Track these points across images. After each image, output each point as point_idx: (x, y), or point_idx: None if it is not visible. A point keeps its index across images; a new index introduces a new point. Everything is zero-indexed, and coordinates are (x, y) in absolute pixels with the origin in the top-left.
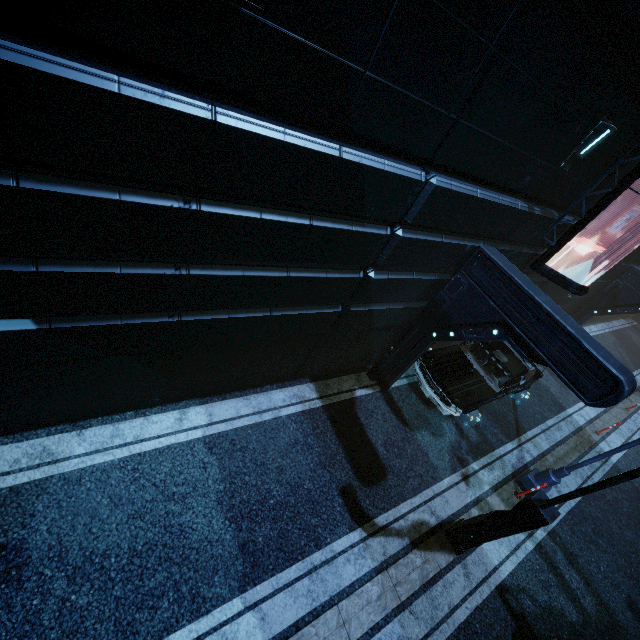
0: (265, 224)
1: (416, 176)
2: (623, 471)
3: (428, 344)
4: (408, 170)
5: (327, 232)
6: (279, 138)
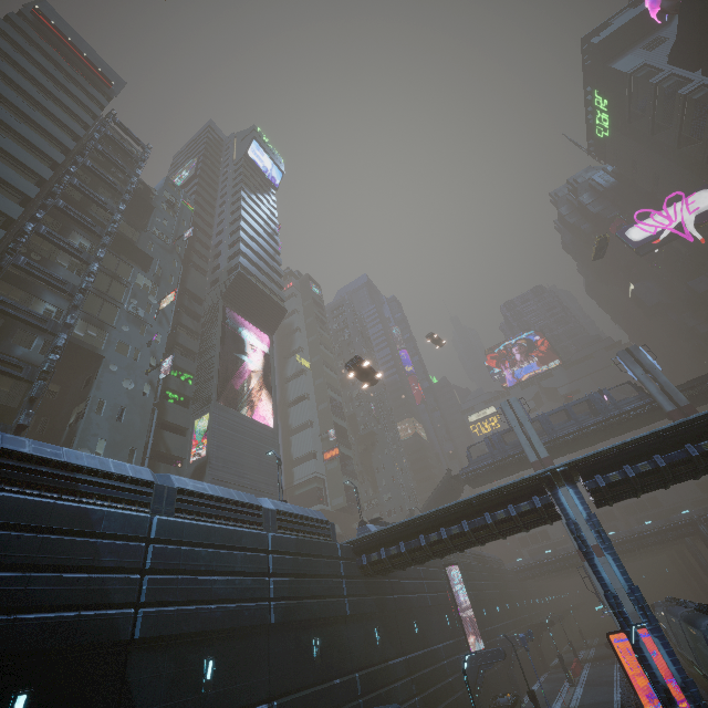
0: (434, 669)
1: (439, 646)
2: (582, 704)
3: (479, 701)
4: (438, 646)
5: (439, 667)
6: (428, 650)
